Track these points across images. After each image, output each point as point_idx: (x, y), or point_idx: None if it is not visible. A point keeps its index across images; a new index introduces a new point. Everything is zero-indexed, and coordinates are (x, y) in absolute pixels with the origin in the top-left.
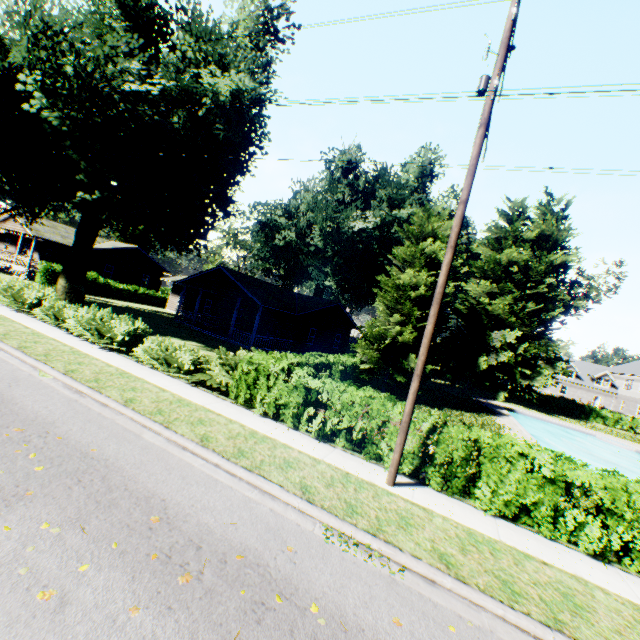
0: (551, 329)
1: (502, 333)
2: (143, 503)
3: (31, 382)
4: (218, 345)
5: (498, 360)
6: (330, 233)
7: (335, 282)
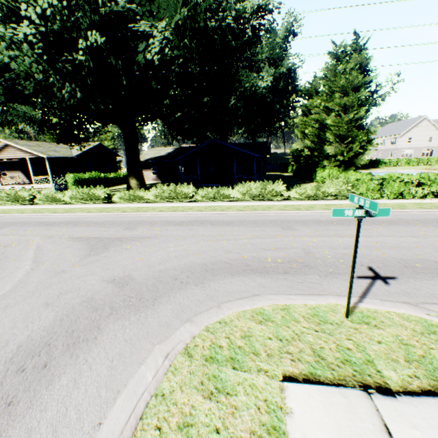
0: (366, 123)
1: None
2: None
3: None
4: None
5: None
6: (247, 96)
7: (243, 129)
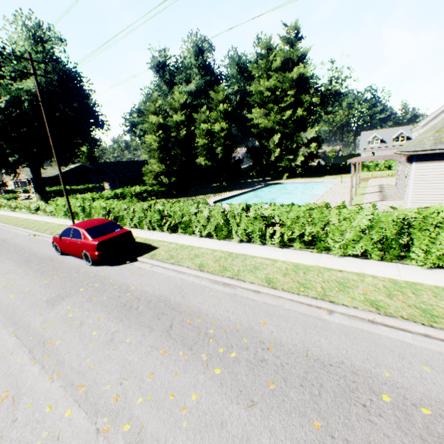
0: (305, 124)
1: (273, 139)
2: None
3: None
4: None
5: (274, 156)
6: None
7: None
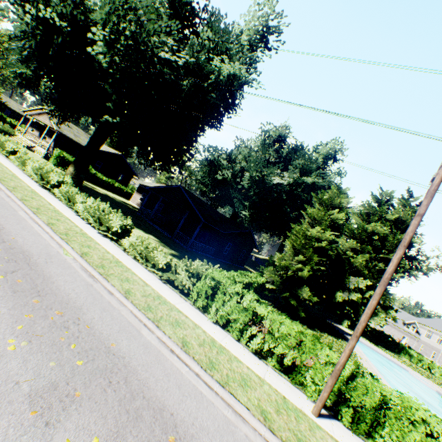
0: (390, 285)
1: (356, 279)
2: (159, 417)
3: (59, 260)
4: (167, 241)
5: (349, 297)
6: (257, 180)
7: (249, 213)
